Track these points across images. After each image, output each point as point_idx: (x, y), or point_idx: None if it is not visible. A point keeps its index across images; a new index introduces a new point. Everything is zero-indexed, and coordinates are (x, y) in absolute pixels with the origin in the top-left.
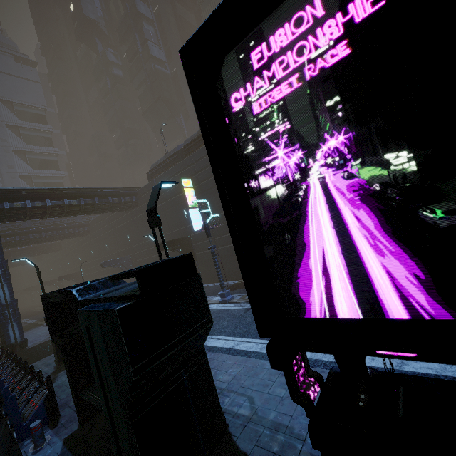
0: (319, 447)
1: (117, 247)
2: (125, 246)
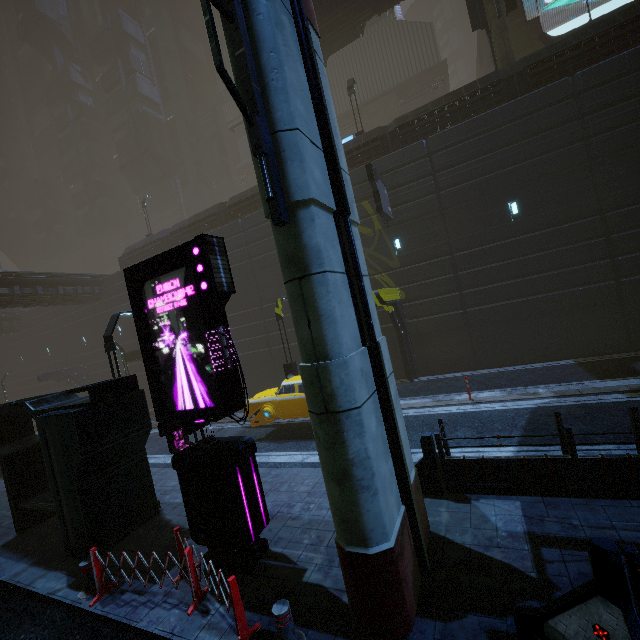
0: (175, 468)
1: (66, 353)
2: (79, 352)
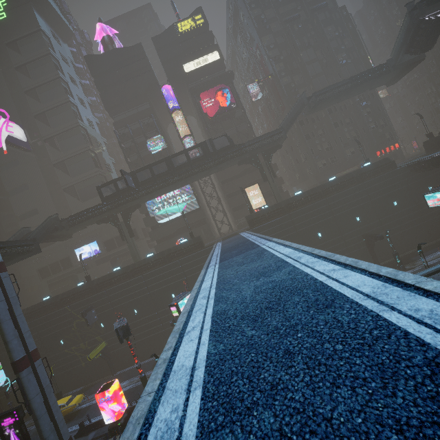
0: None
1: None
2: None
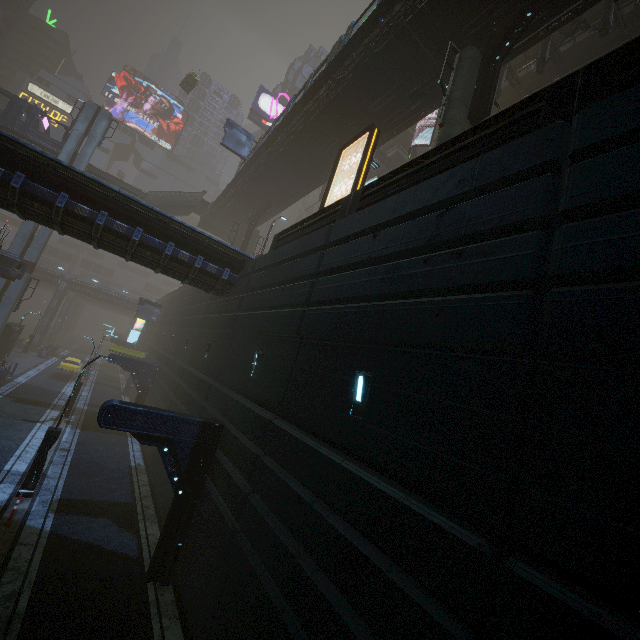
0: None
1: None
2: None
